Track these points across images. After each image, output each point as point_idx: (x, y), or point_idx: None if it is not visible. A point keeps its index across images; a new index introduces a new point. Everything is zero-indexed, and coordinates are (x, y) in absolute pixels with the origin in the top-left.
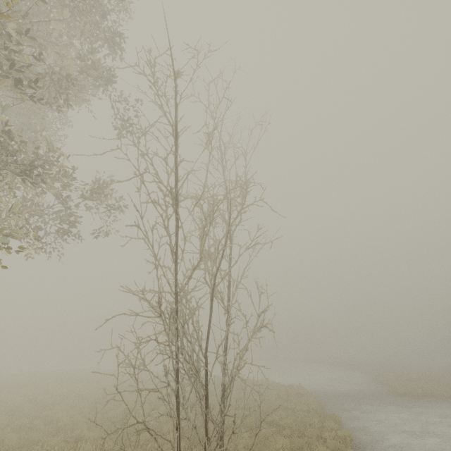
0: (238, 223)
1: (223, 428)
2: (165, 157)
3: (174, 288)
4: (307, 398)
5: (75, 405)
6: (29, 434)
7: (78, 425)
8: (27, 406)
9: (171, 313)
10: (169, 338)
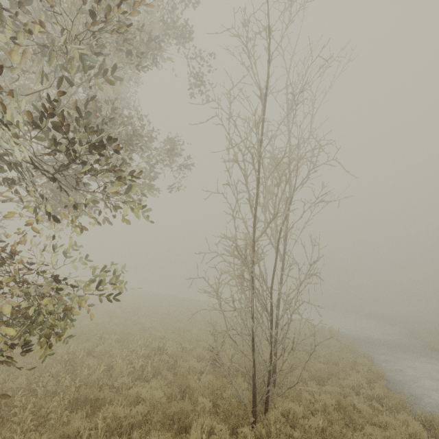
0: (305, 181)
1: (284, 345)
2: (258, 122)
3: (248, 237)
4: (339, 339)
5: (149, 315)
6: (128, 328)
7: (157, 329)
8: (117, 311)
9: (252, 256)
10: (250, 275)
